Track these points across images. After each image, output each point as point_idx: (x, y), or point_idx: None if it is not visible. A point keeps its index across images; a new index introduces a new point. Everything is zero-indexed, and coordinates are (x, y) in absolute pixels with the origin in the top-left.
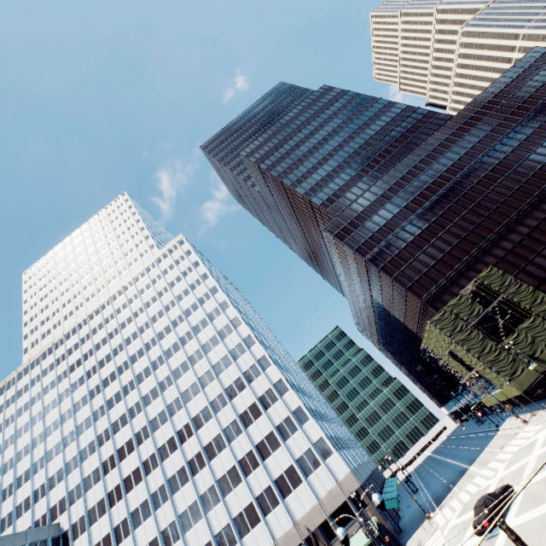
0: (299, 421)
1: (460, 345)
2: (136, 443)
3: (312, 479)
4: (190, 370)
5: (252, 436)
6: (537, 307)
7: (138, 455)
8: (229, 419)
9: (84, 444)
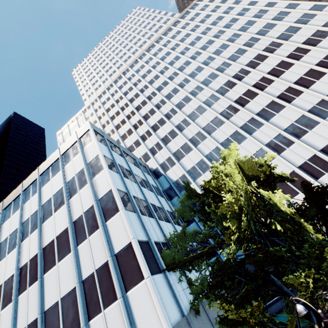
0: None
1: None
2: (206, 106)
3: None
4: (248, 50)
5: None
6: None
7: (213, 111)
8: (318, 57)
9: (152, 122)
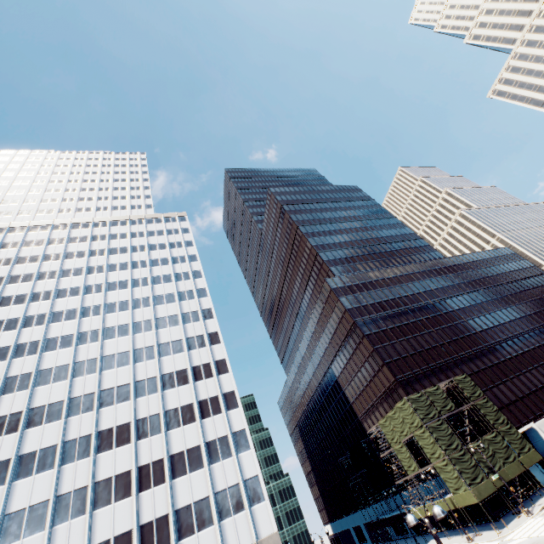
0: (237, 445)
1: (430, 431)
2: (1, 388)
3: (227, 525)
4: (129, 336)
5: (172, 442)
6: (499, 425)
7: None
8: (150, 410)
9: None
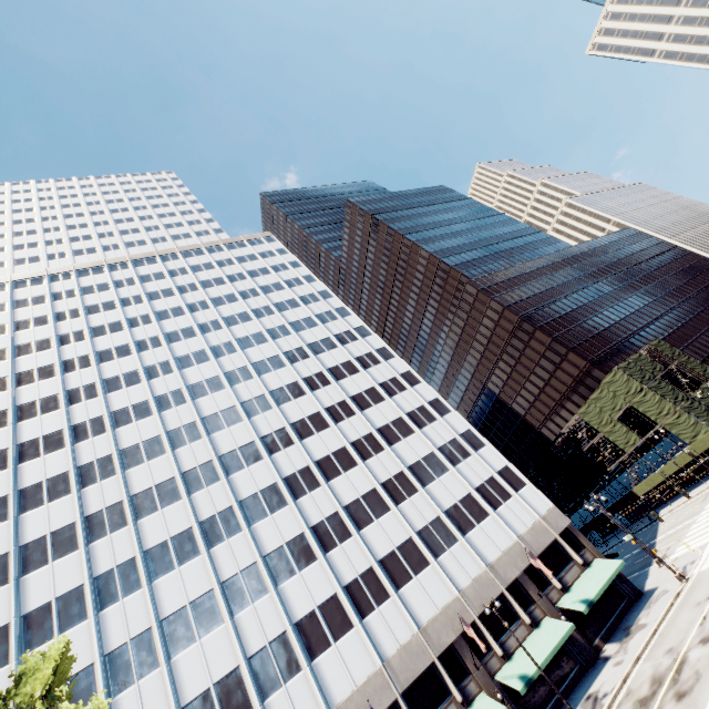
0: (471, 445)
1: (653, 390)
2: (169, 443)
3: (503, 512)
4: (287, 367)
5: (402, 455)
6: (708, 375)
7: (175, 461)
8: (359, 431)
9: (31, 433)
